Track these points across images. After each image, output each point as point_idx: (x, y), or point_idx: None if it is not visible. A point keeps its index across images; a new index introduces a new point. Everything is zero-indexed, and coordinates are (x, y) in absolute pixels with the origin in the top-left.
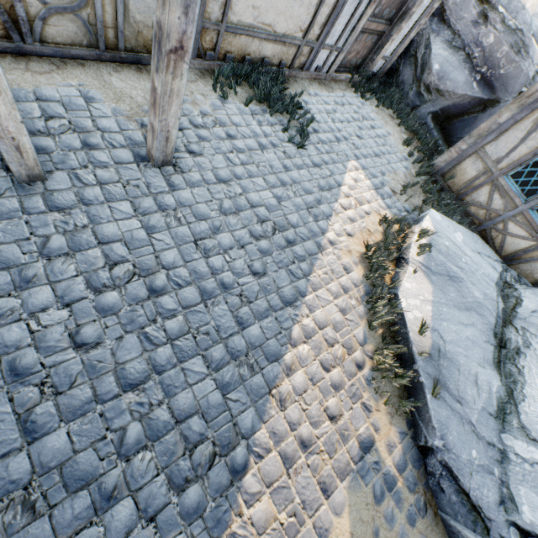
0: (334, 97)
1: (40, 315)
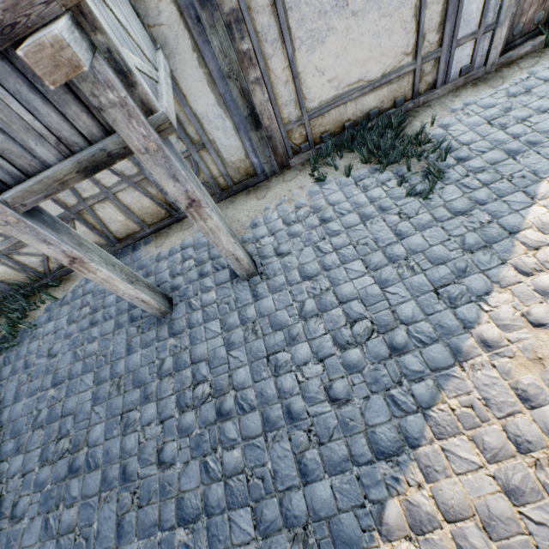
0: (508, 87)
1: (146, 428)
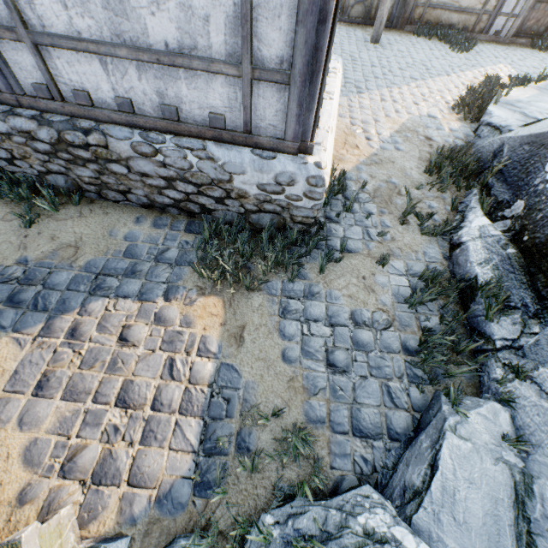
0: (508, 48)
1: None
